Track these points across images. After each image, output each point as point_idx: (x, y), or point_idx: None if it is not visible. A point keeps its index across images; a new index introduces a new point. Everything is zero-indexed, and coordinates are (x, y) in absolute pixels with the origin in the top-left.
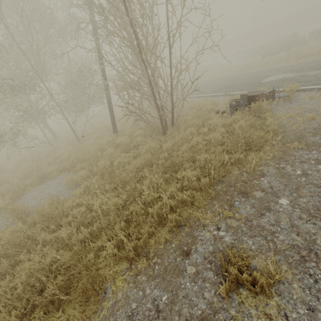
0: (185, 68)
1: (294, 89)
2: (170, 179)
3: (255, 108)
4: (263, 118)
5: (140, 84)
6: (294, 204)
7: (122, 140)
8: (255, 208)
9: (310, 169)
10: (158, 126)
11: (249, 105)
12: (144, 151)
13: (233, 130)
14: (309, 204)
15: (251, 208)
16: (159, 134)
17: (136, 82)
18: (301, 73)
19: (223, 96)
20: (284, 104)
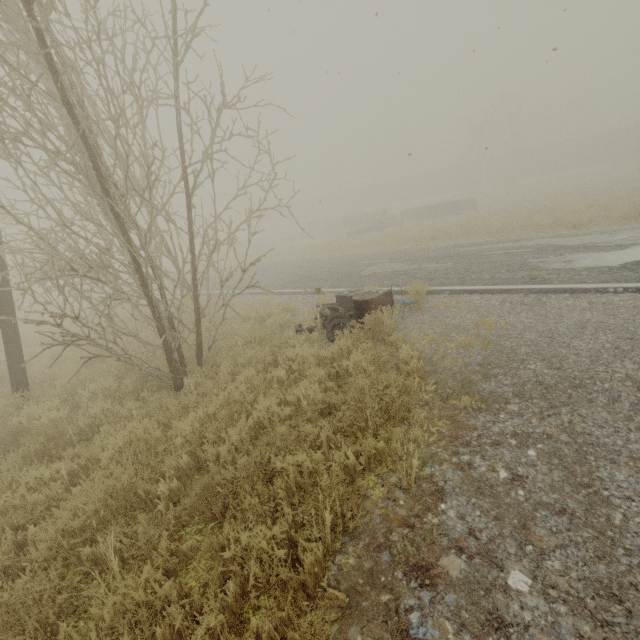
0: (225, 239)
1: (421, 290)
2: (198, 552)
3: (373, 324)
4: (389, 344)
5: (110, 264)
6: (544, 585)
7: (39, 414)
8: (467, 629)
9: (518, 463)
10: (160, 368)
11: (358, 317)
12: (111, 456)
13: (341, 370)
14: (572, 579)
15: (457, 632)
16: (163, 391)
17: (92, 259)
18: (416, 266)
19: (302, 295)
20: (411, 314)
